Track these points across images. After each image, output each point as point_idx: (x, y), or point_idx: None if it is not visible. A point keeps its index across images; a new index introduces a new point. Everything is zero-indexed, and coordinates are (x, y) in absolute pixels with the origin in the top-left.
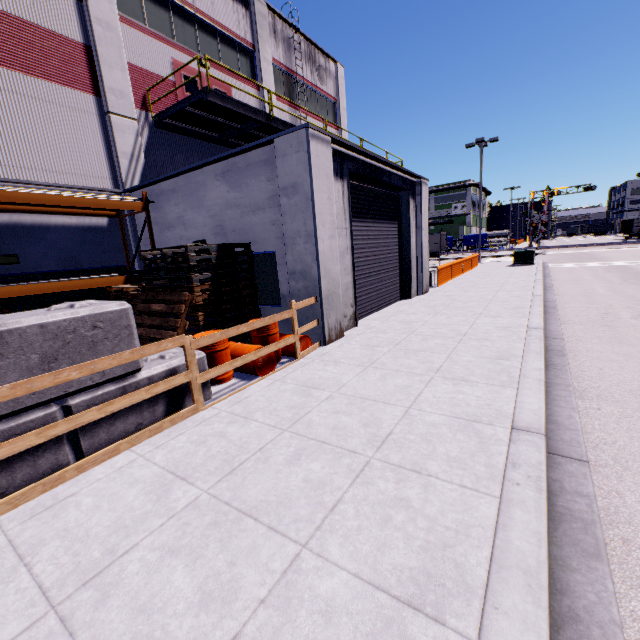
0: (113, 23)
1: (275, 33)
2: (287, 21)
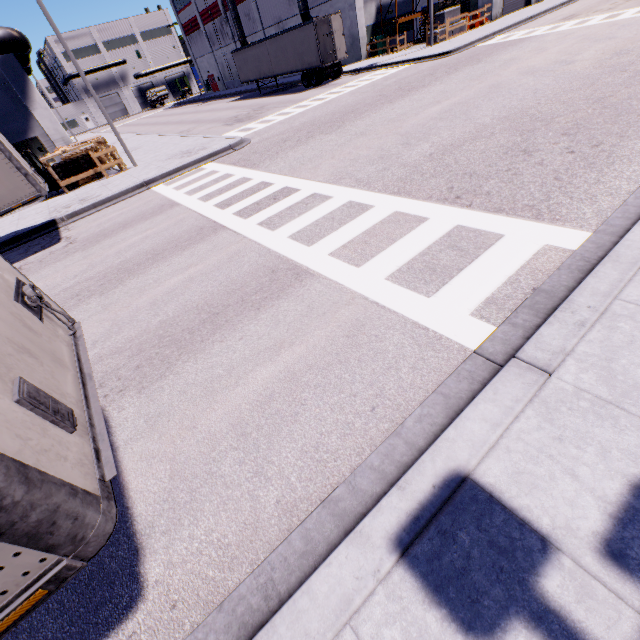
0: None
1: None
2: None
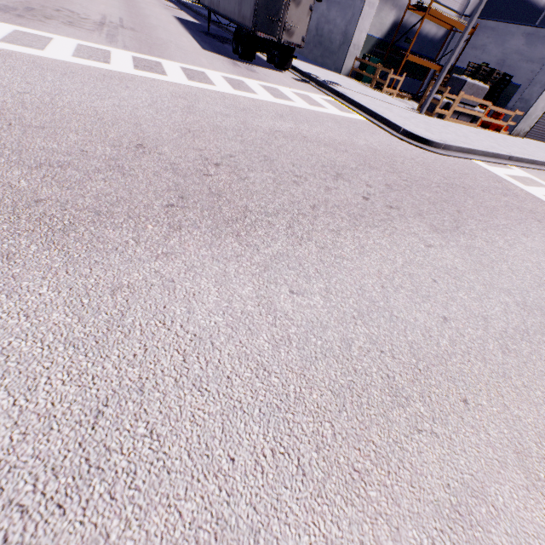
0: None
1: None
2: None
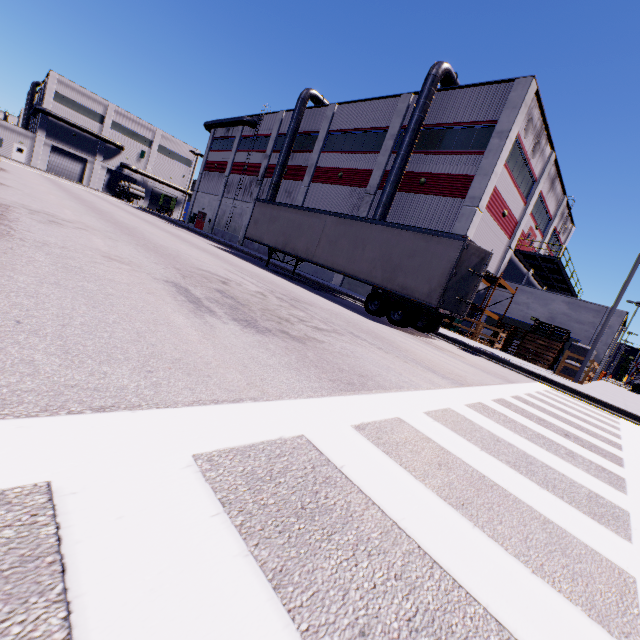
0: (528, 214)
1: (561, 211)
2: (568, 206)
